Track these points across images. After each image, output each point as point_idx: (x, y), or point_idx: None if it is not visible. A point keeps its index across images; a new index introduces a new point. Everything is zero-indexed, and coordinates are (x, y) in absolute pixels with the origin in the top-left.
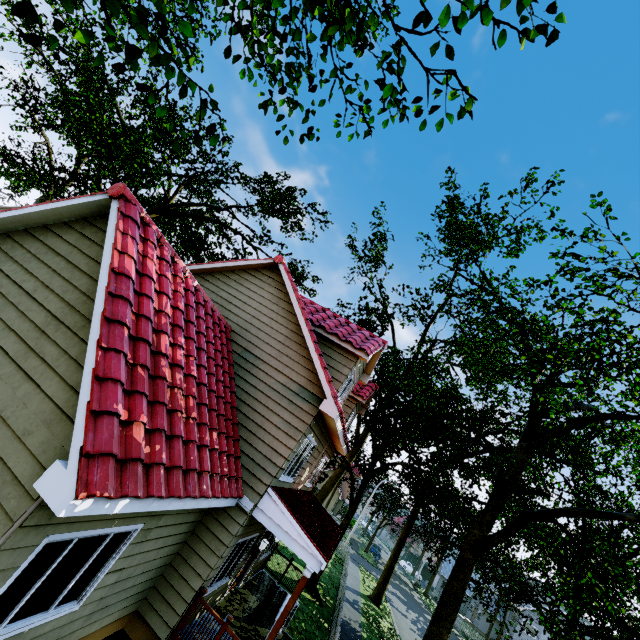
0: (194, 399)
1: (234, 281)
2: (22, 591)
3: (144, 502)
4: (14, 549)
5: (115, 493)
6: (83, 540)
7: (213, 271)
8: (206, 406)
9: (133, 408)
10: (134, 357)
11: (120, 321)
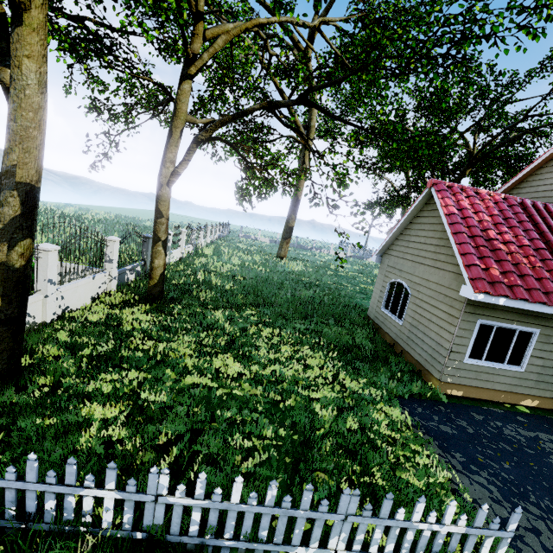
0: (534, 257)
1: (546, 173)
2: (482, 346)
3: (517, 303)
4: (467, 321)
5: (493, 294)
6: (500, 329)
7: (523, 179)
8: (551, 261)
9: (486, 263)
10: (475, 244)
11: (459, 232)
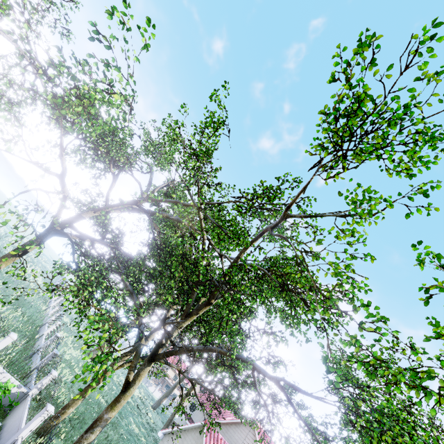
0: None
1: (239, 429)
2: None
3: None
4: None
5: None
6: None
7: (233, 423)
8: None
9: None
10: None
11: None
